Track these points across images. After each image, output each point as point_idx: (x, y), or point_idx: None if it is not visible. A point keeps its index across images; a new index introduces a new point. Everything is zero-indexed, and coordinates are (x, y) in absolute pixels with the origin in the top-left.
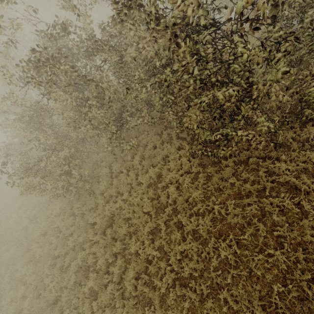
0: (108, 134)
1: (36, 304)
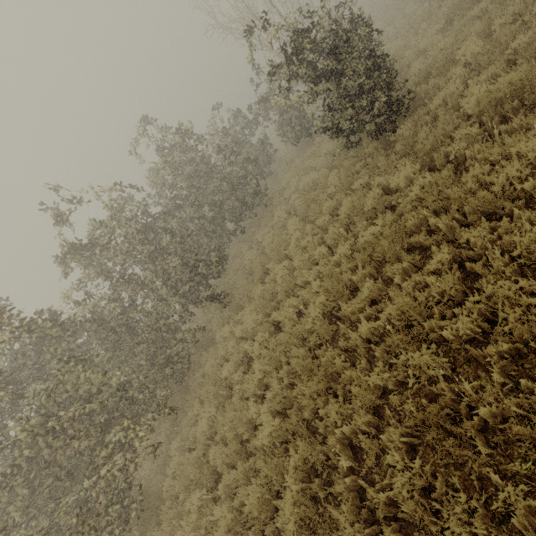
0: (115, 433)
1: None
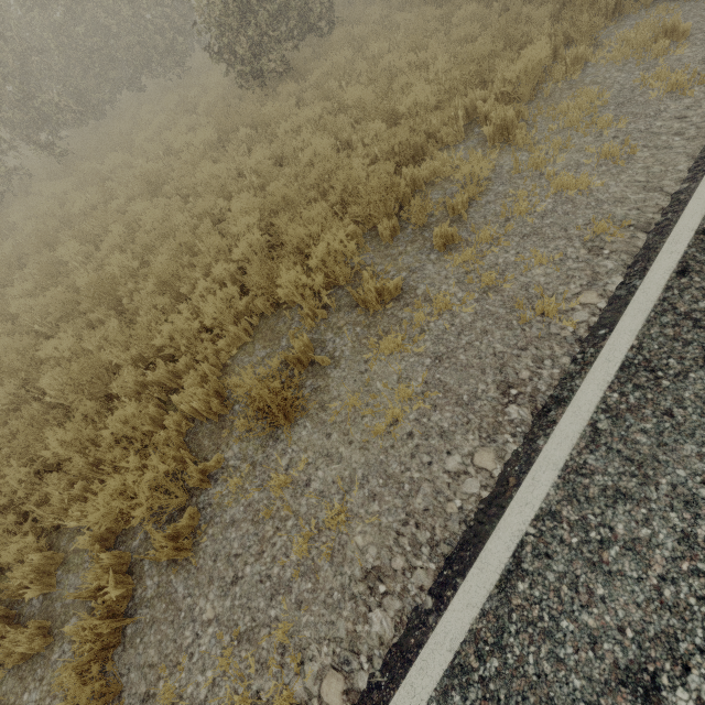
0: None
1: (3, 389)
